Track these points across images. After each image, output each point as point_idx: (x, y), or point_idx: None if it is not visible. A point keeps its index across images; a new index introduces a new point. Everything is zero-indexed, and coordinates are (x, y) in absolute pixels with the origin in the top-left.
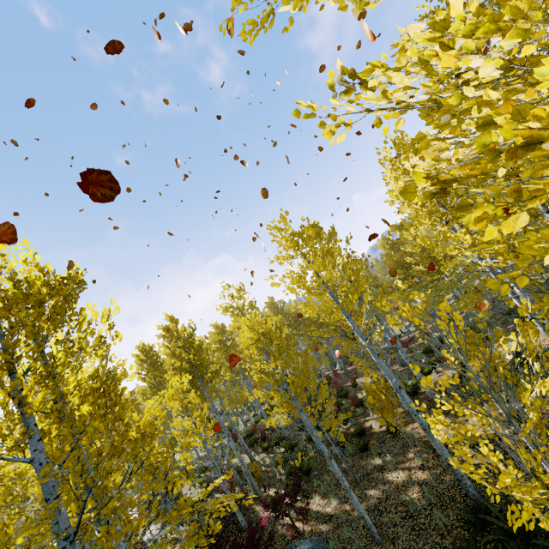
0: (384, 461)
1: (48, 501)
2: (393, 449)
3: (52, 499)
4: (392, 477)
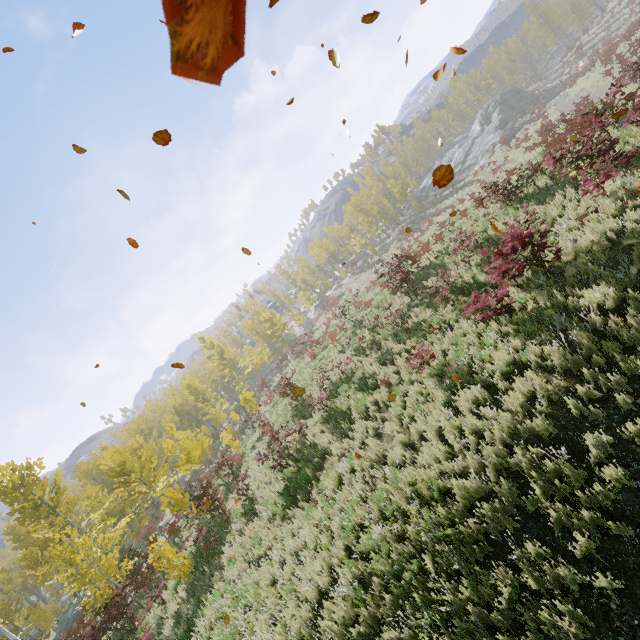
0: None
1: None
2: None
3: None
4: None
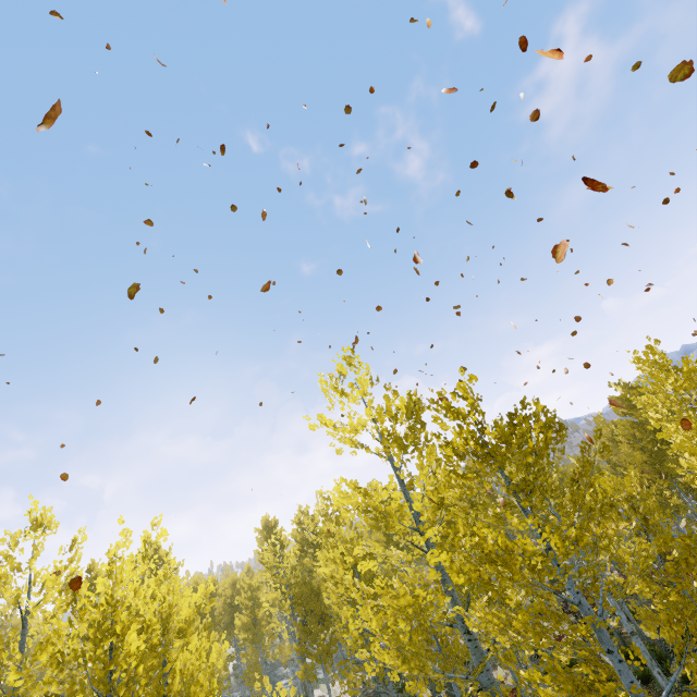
0: None
1: (612, 653)
2: None
3: (616, 652)
4: None
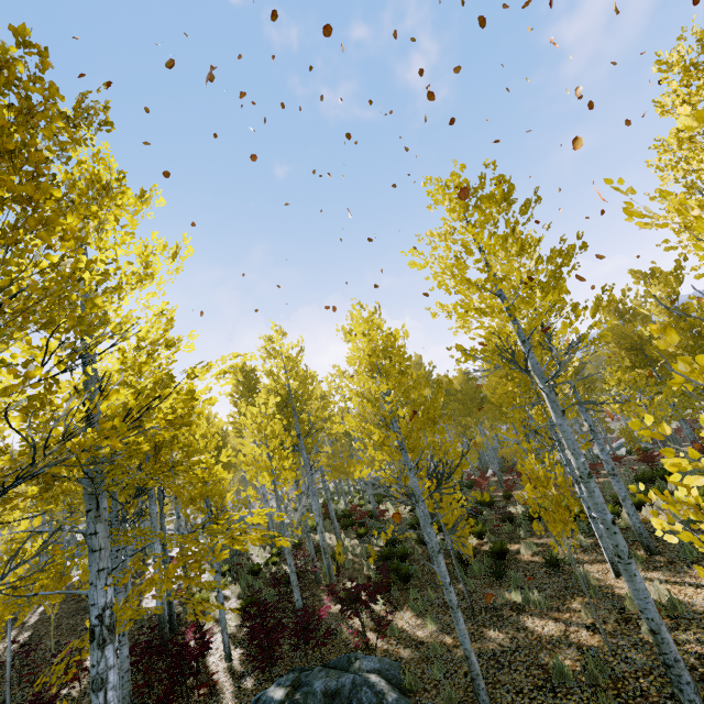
0: (527, 599)
1: None
2: (546, 589)
3: None
4: (533, 624)
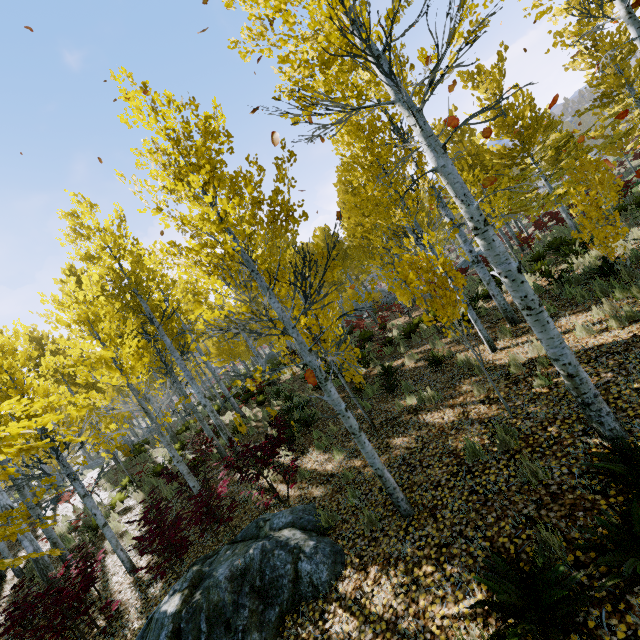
0: (421, 399)
1: None
2: (435, 385)
3: None
4: (433, 418)
